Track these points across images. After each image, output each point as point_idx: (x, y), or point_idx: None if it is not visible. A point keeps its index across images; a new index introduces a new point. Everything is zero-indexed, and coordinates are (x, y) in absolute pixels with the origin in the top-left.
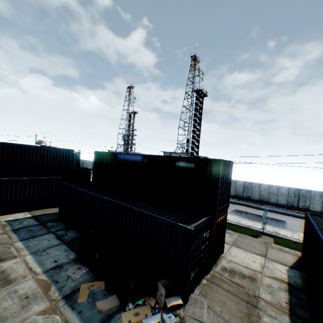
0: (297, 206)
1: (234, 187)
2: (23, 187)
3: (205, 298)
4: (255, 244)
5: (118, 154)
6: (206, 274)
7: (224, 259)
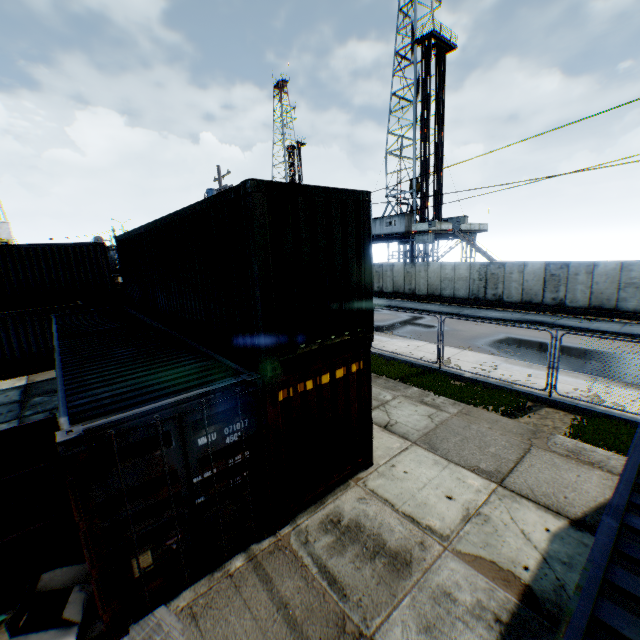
0: None
1: (520, 282)
2: (2, 331)
3: (185, 628)
4: (494, 436)
5: (133, 233)
6: (261, 537)
7: (357, 489)
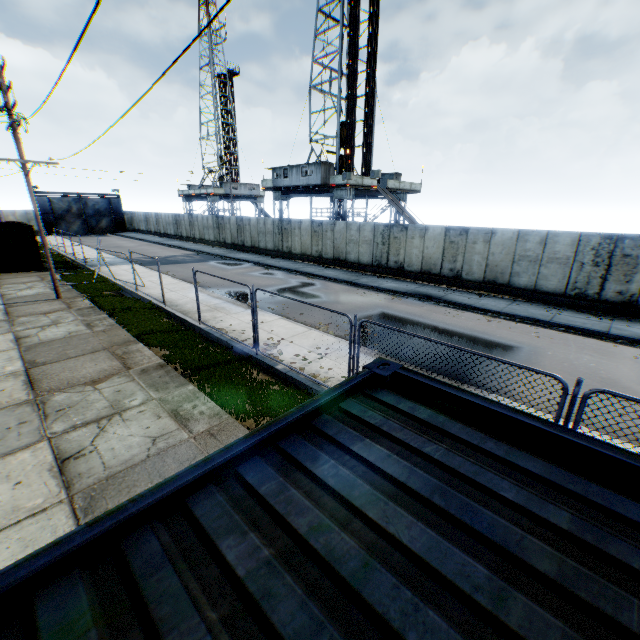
0: (597, 296)
1: (421, 249)
2: None
3: None
4: None
5: None
6: None
7: None
